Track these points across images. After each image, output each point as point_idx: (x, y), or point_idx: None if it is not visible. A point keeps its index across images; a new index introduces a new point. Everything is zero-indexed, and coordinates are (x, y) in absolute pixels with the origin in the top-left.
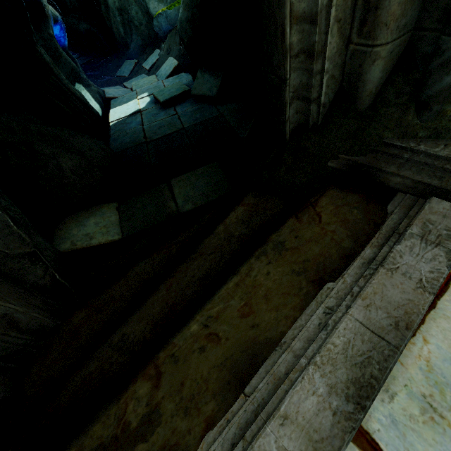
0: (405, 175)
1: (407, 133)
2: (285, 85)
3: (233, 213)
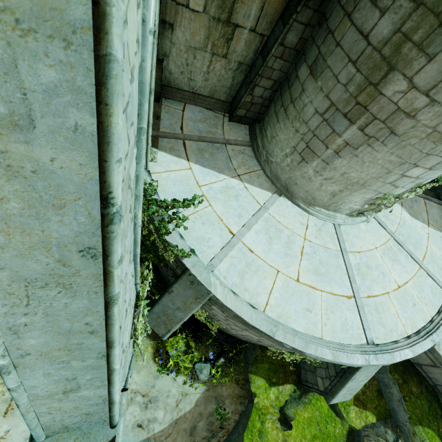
0: None
1: None
2: None
3: None
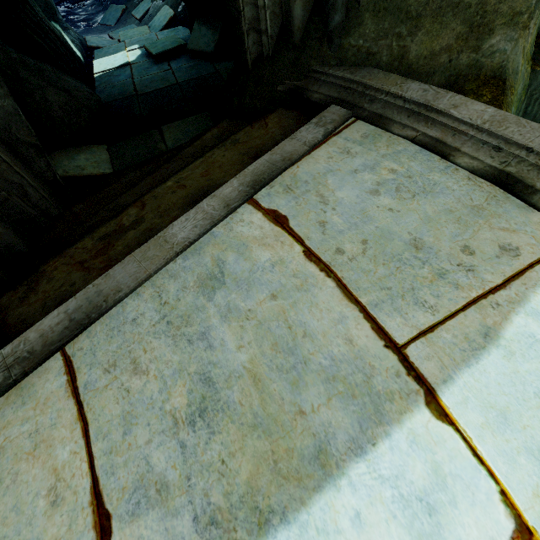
0: (320, 92)
1: (324, 62)
2: (241, 16)
3: (209, 133)
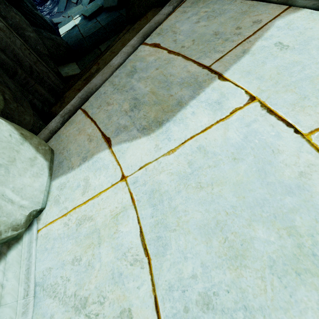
0: None
1: None
2: None
3: (122, 33)
